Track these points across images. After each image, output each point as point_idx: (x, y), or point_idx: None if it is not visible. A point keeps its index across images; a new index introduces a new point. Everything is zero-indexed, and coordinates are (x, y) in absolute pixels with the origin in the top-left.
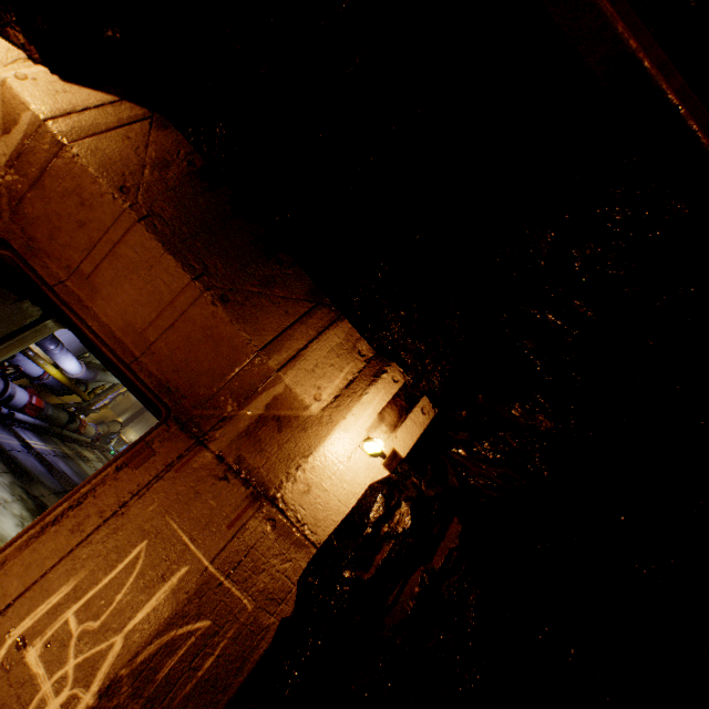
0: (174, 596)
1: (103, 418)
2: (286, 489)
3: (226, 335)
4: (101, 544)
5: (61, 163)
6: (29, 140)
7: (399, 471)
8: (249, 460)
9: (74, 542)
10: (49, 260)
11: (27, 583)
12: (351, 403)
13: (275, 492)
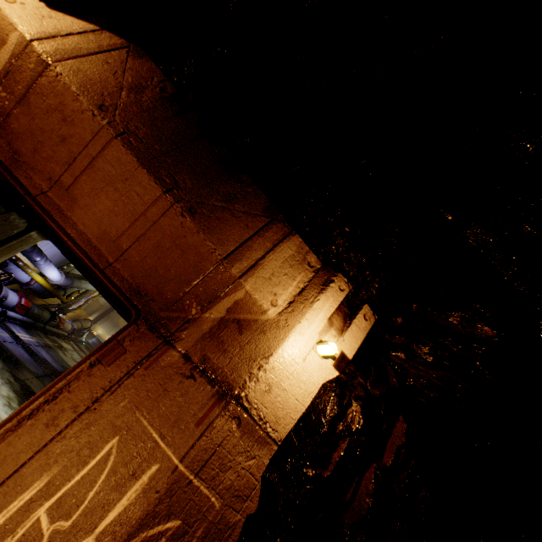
0: (145, 496)
1: (78, 316)
2: (249, 388)
3: (193, 244)
4: (74, 439)
5: (45, 81)
6: (16, 59)
7: (347, 371)
8: (213, 359)
9: (48, 436)
10: (32, 173)
11: (1, 477)
12: (304, 309)
13: (239, 391)
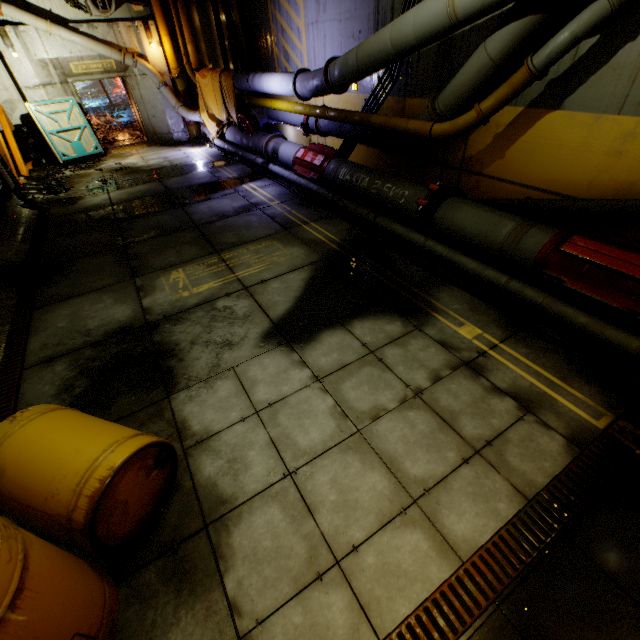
0: None
1: None
2: None
3: None
4: None
5: None
6: None
7: None
8: None
9: None
10: None
11: None
12: None
13: None
